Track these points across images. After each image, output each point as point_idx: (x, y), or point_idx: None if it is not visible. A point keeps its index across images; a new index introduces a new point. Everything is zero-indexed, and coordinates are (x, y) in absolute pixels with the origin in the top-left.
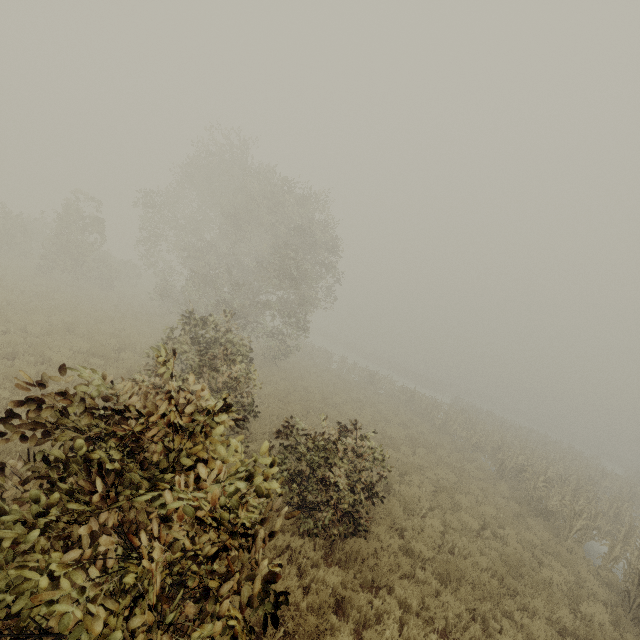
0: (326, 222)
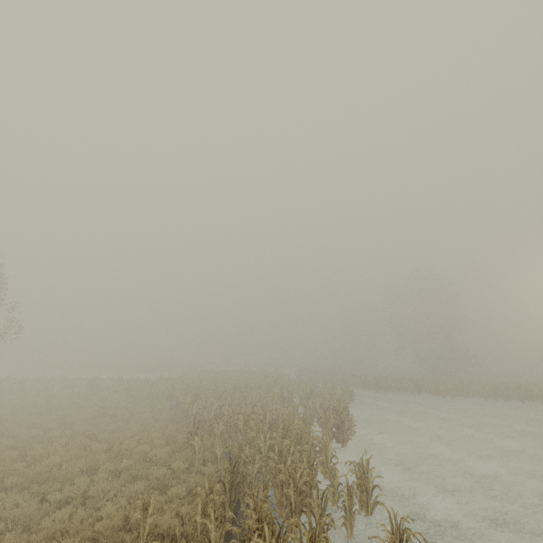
0: None
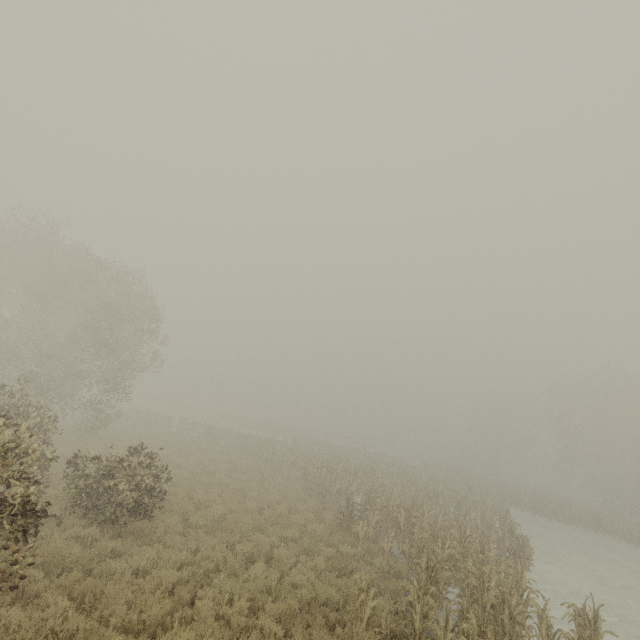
0: (144, 295)
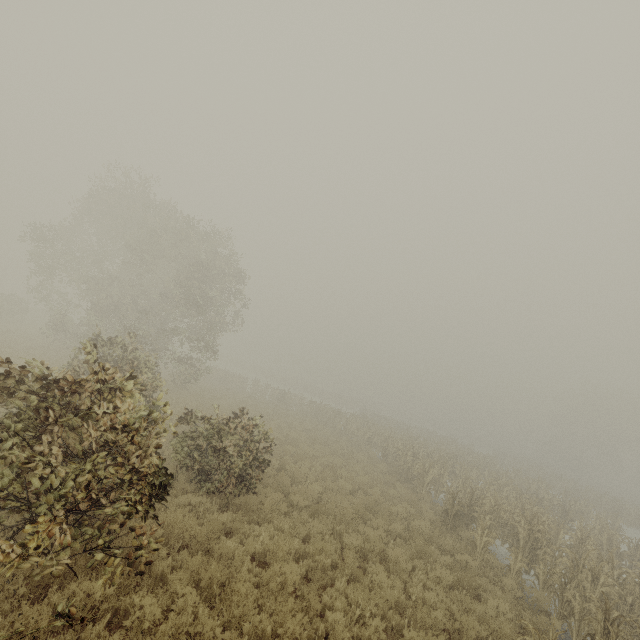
0: (230, 256)
